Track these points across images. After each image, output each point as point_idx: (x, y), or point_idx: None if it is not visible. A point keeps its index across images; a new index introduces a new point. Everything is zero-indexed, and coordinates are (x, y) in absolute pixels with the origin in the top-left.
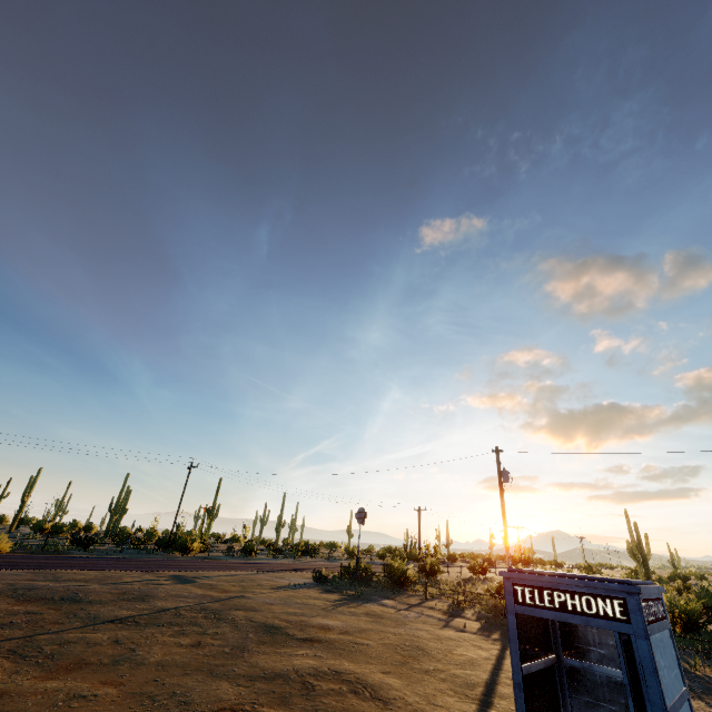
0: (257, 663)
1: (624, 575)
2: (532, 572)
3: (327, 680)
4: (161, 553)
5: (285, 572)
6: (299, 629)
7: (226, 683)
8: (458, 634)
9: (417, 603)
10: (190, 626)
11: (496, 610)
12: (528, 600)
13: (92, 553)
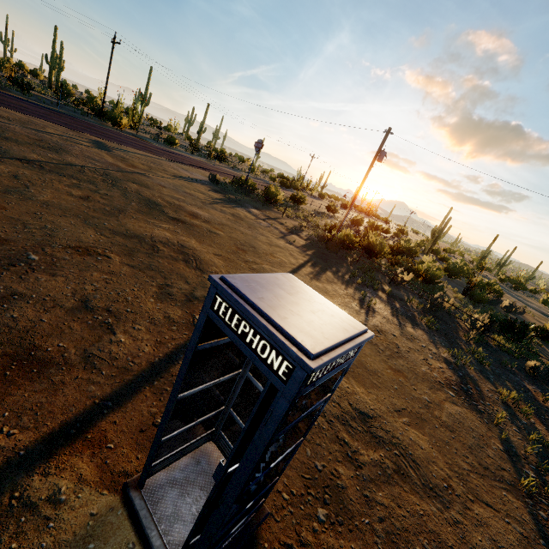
0: (126, 224)
1: (419, 242)
2: (238, 292)
3: (172, 249)
4: (96, 119)
5: (191, 167)
6: (174, 210)
7: (92, 231)
8: (286, 245)
9: (274, 218)
10: (87, 184)
11: (322, 238)
12: (221, 313)
13: (30, 98)
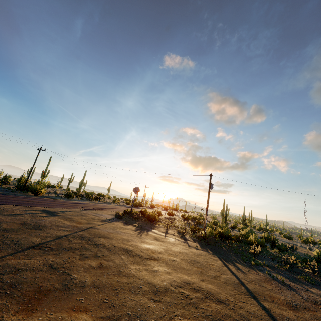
0: (146, 280)
1: (216, 220)
2: None
3: (188, 290)
4: (20, 192)
5: (97, 210)
6: (140, 251)
7: (147, 300)
8: (199, 251)
9: (165, 232)
10: (85, 251)
11: (200, 238)
12: None
13: None
